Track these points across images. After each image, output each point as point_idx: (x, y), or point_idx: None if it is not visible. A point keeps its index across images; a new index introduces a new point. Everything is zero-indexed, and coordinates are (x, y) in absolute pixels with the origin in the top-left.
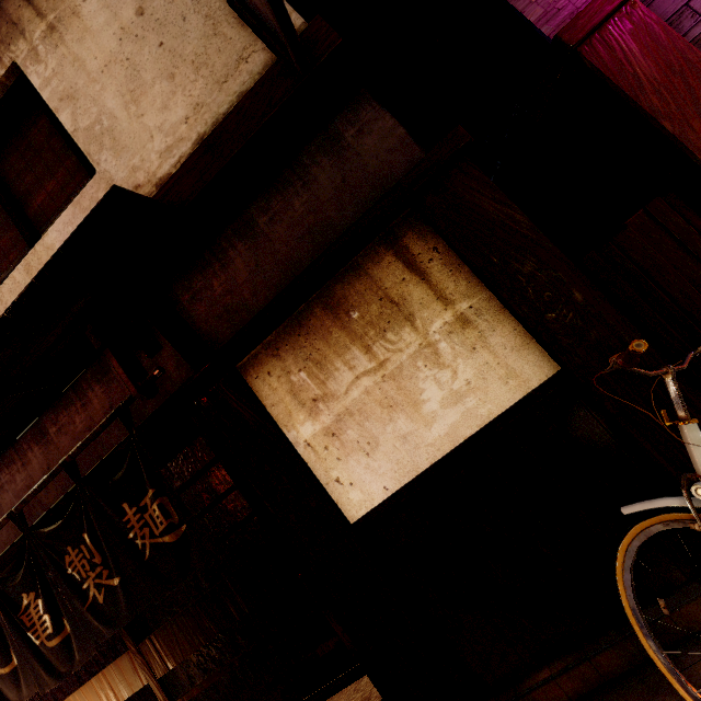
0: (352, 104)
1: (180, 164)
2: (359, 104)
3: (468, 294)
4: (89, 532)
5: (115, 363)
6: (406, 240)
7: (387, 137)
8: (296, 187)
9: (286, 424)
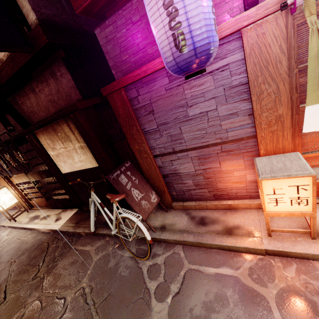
0: (58, 63)
1: (5, 57)
2: (60, 65)
3: (83, 142)
4: (8, 153)
5: (0, 122)
6: (69, 122)
7: (69, 82)
8: (45, 84)
9: (47, 150)
